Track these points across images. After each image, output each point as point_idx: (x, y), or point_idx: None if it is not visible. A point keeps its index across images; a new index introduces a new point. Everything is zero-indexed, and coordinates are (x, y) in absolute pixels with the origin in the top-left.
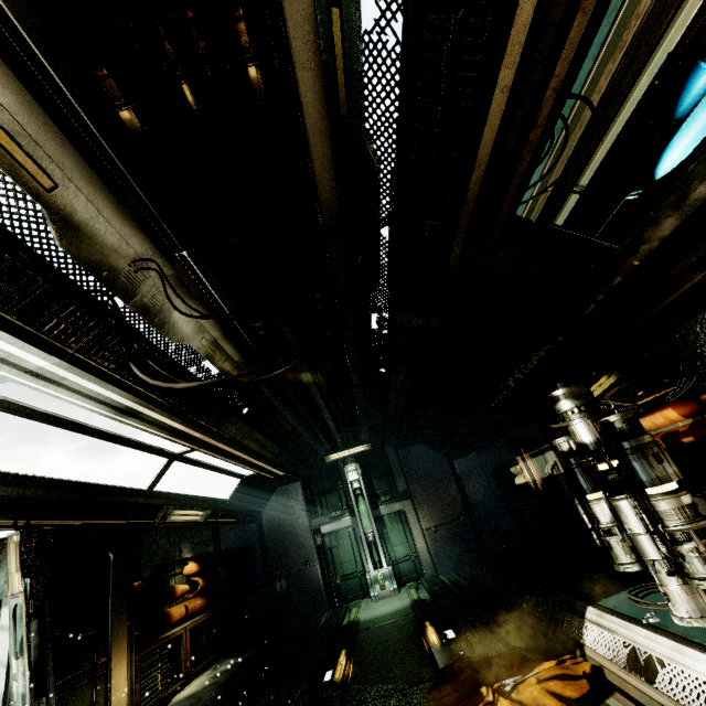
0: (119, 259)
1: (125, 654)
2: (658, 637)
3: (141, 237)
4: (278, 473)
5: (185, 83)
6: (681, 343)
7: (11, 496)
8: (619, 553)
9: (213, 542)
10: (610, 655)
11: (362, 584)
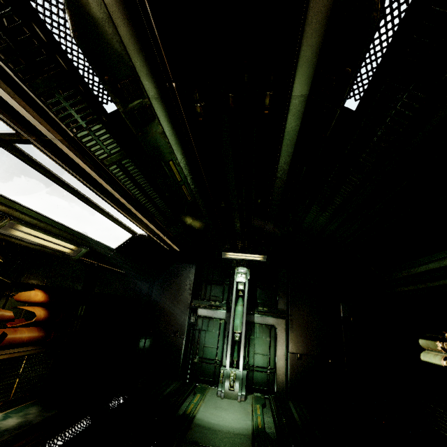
0: None
1: None
2: None
3: None
4: (173, 246)
5: None
6: None
7: None
8: None
9: (84, 281)
10: None
11: (215, 372)
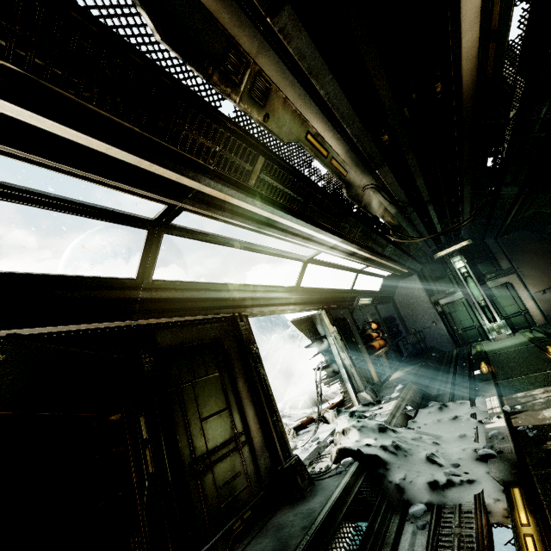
0: (359, 190)
1: (368, 358)
2: None
3: (368, 176)
4: (404, 272)
5: (406, 110)
6: None
7: (318, 297)
8: None
9: (377, 314)
10: None
11: (479, 332)
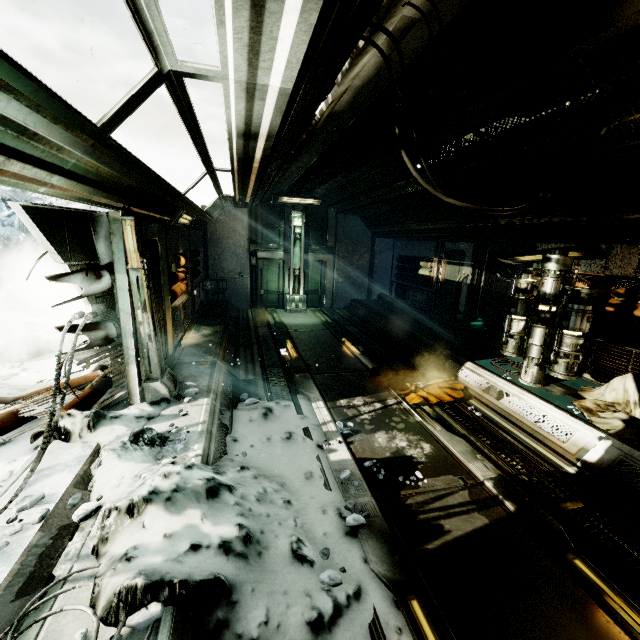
0: None
1: (170, 316)
2: (512, 386)
3: None
4: (245, 201)
5: None
6: (637, 254)
7: (133, 184)
8: (510, 347)
9: (188, 243)
10: (475, 385)
11: (279, 299)
